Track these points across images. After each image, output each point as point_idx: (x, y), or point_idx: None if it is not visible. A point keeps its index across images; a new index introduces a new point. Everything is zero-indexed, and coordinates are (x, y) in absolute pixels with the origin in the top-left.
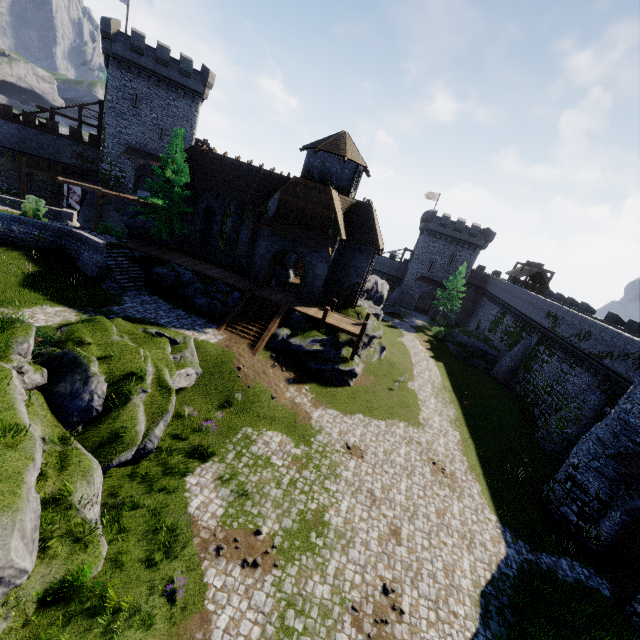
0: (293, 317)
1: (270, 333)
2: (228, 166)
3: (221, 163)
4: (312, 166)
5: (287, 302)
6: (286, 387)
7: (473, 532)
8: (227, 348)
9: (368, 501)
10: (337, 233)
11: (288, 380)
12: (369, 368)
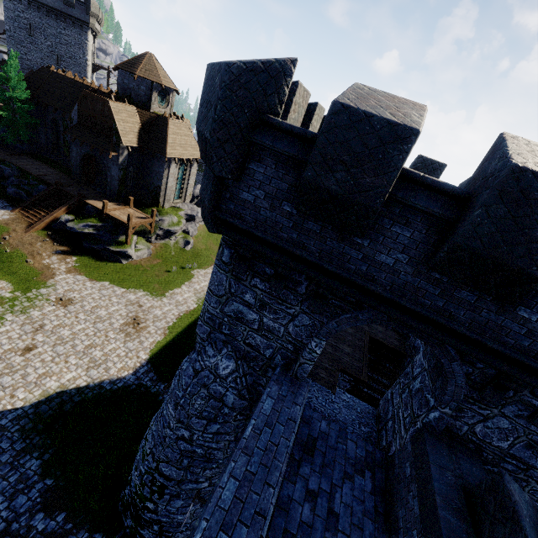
0: (86, 208)
1: (52, 217)
2: (66, 84)
3: (61, 82)
4: (118, 83)
5: (79, 195)
6: (49, 256)
7: (108, 361)
8: (5, 224)
9: (31, 330)
10: (119, 140)
11: (56, 252)
12: (162, 255)
